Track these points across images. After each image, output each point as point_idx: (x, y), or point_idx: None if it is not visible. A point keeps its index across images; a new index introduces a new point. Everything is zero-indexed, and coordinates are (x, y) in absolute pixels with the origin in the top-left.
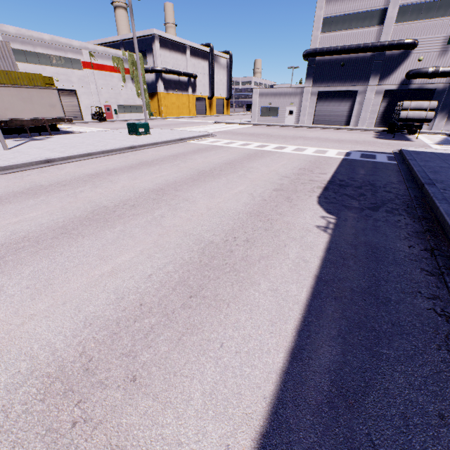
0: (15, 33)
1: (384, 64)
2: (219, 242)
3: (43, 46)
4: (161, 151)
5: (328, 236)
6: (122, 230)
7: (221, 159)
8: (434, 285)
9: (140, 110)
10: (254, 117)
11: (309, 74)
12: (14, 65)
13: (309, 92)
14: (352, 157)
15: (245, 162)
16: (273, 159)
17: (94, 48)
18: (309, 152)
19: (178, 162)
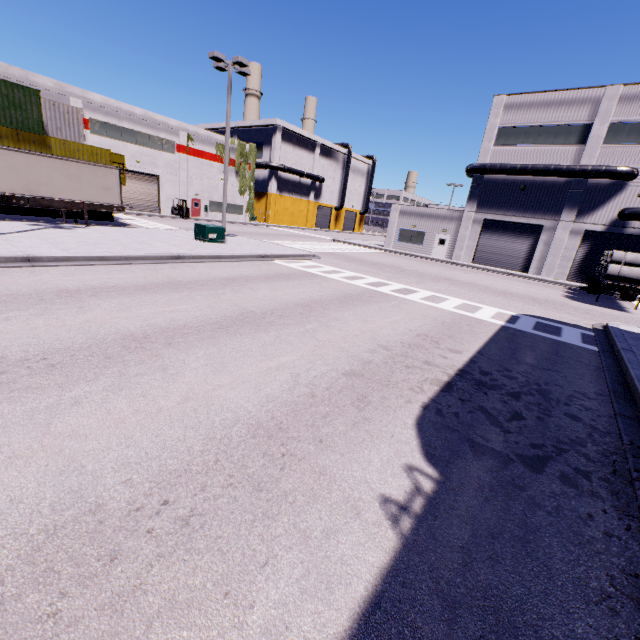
0: (100, 102)
1: (585, 195)
2: (114, 514)
3: (132, 120)
4: (218, 269)
5: (394, 544)
6: None
7: (297, 297)
8: None
9: (240, 210)
10: (388, 240)
11: (472, 195)
12: (80, 136)
13: (470, 218)
14: (519, 327)
15: (331, 307)
16: (381, 310)
17: (196, 130)
18: (449, 306)
19: (227, 290)
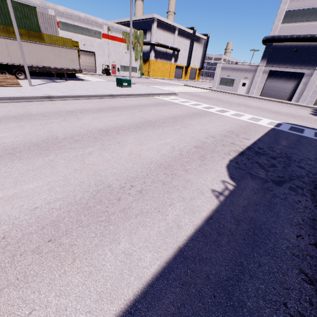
0: (63, 11)
1: None
2: (115, 188)
3: (79, 21)
4: (130, 101)
5: (217, 203)
6: (51, 159)
7: (169, 114)
8: (307, 298)
9: (135, 70)
10: (214, 84)
11: (264, 56)
12: (56, 32)
13: (261, 70)
14: (281, 128)
15: (186, 119)
16: (210, 120)
17: (111, 24)
18: (245, 118)
19: (136, 111)
